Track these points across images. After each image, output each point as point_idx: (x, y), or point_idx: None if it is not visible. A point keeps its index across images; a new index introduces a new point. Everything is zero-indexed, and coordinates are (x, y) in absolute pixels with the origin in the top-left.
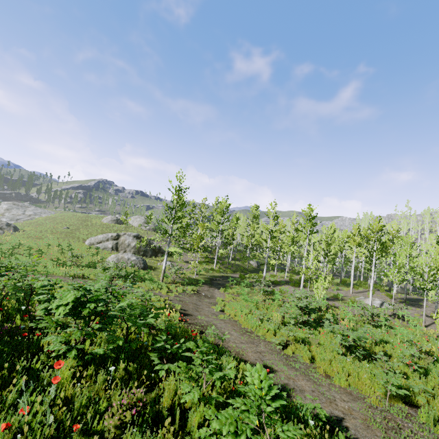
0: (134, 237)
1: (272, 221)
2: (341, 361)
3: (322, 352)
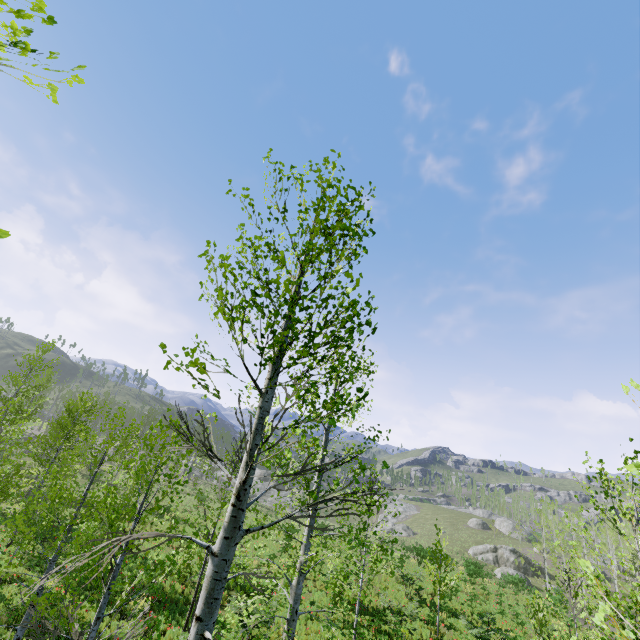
0: (511, 551)
1: None
2: None
3: None
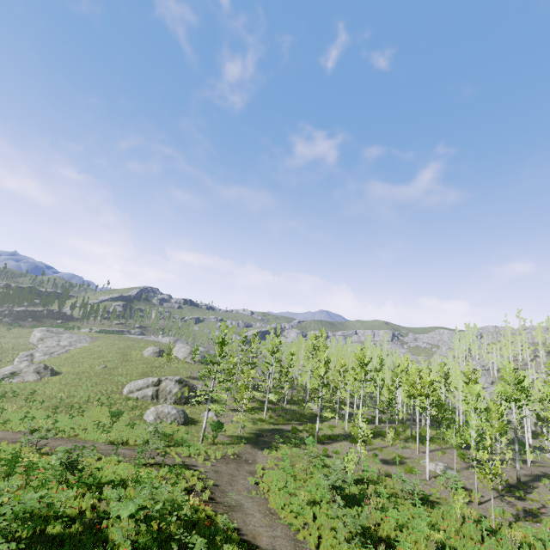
0: (177, 382)
1: (323, 367)
2: (342, 548)
3: (330, 537)
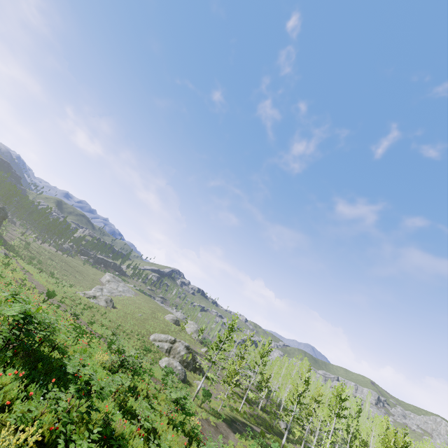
0: (185, 347)
1: (303, 385)
2: None
3: None
